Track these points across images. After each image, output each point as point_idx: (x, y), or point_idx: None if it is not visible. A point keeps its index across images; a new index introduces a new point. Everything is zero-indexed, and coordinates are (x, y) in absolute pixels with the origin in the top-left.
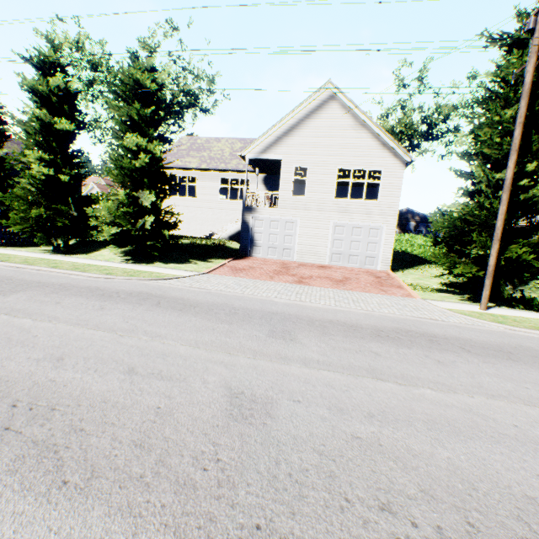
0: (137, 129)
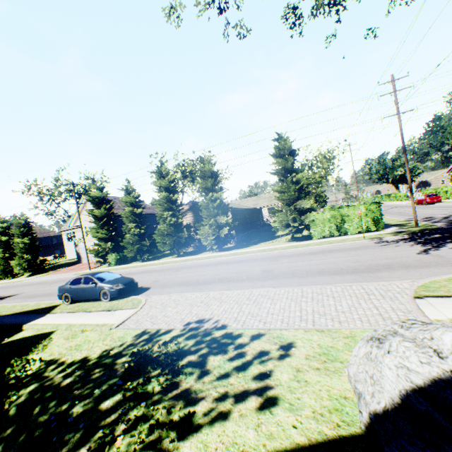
0: (22, 234)
